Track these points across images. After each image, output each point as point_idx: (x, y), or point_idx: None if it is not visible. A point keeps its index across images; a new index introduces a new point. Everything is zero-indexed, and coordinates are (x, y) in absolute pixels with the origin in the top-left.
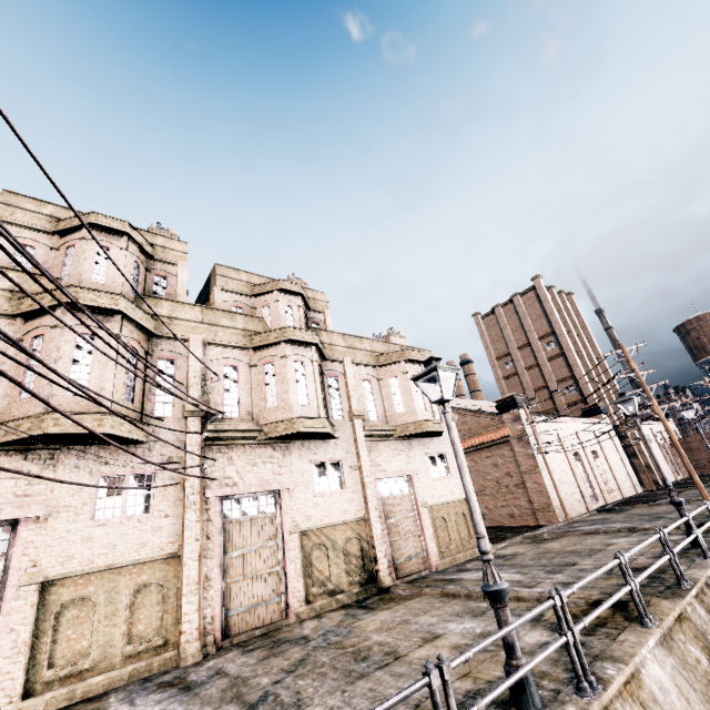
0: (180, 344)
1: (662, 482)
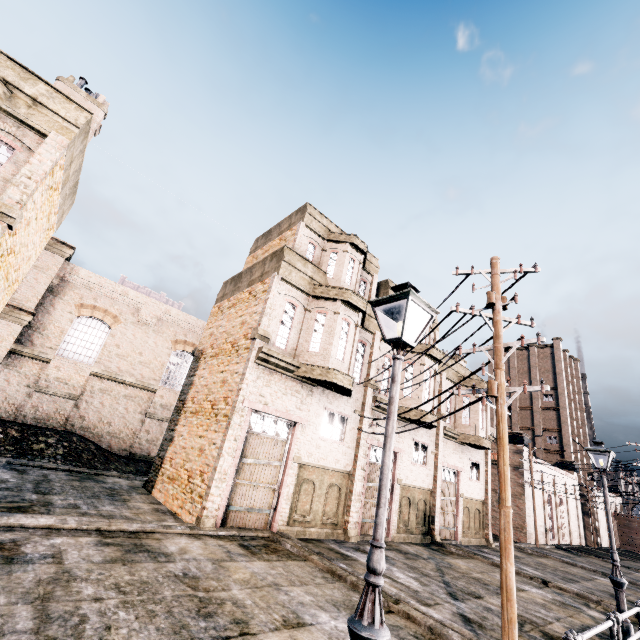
0: (369, 335)
1: (600, 543)
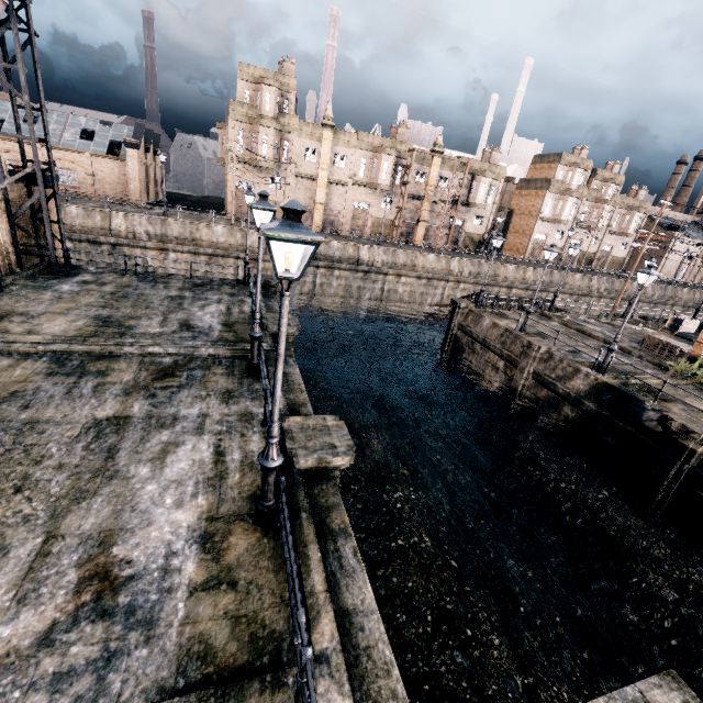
0: (580, 200)
1: None
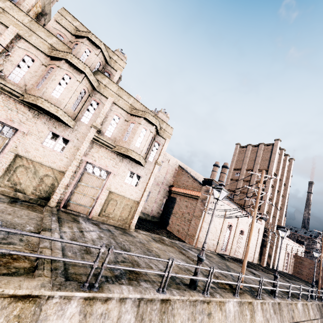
0: (3, 27)
1: (273, 267)
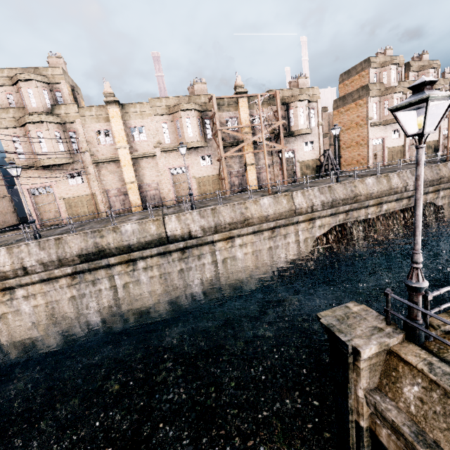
0: (404, 95)
1: None
